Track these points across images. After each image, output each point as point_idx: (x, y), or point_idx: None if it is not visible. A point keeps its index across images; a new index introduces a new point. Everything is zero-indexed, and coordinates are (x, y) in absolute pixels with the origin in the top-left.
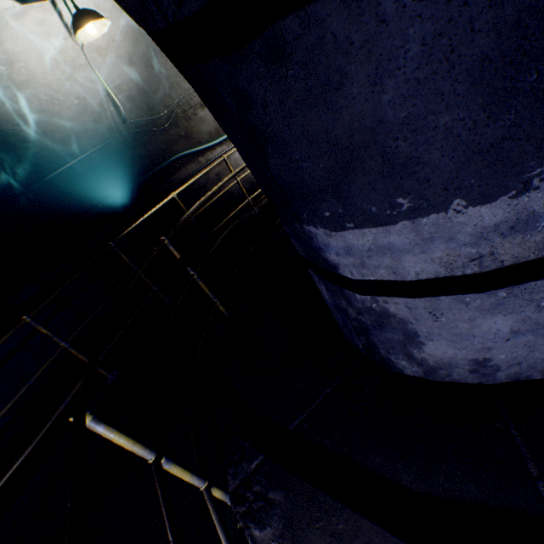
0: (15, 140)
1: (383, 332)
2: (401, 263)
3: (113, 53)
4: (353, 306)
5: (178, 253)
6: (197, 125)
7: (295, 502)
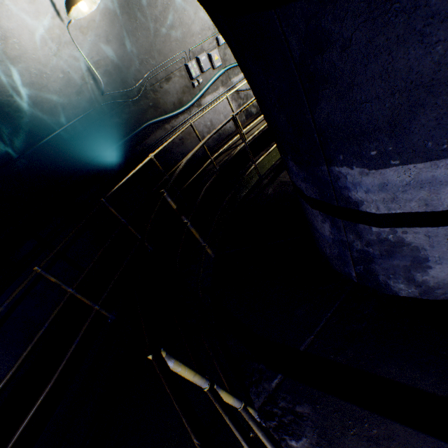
0: (9, 110)
1: (390, 260)
2: (438, 194)
3: (93, 32)
4: (362, 239)
5: (175, 204)
6: (163, 96)
7: (324, 414)
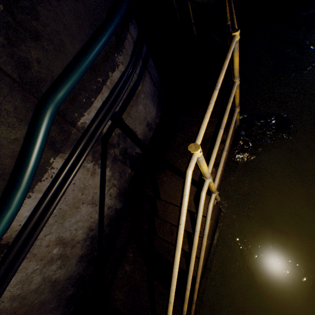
0: None
1: None
2: None
3: None
4: None
5: None
6: None
7: None
